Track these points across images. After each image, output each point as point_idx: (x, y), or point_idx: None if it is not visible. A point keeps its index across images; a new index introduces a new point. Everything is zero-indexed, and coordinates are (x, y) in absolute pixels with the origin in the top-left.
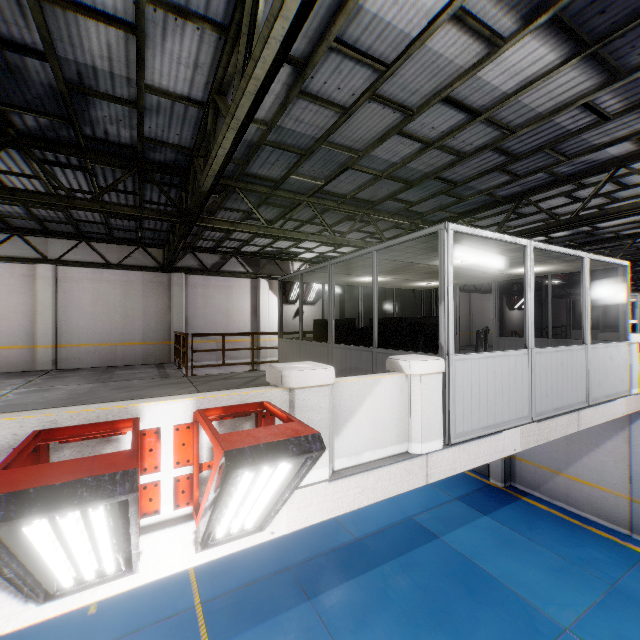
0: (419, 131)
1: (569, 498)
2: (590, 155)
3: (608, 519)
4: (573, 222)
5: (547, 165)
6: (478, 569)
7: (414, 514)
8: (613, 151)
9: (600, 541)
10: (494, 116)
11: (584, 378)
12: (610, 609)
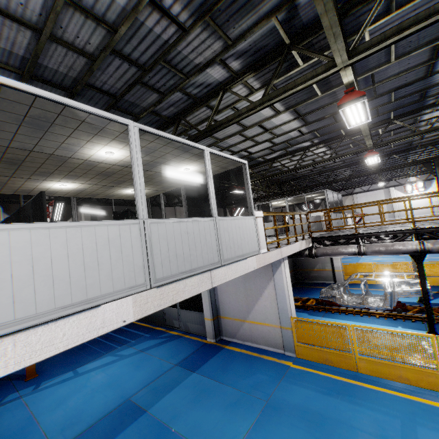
0: (10, 7)
1: (252, 337)
2: (202, 77)
3: (273, 345)
4: (207, 131)
5: (178, 84)
6: (170, 433)
7: (133, 394)
8: (216, 75)
9: (267, 365)
10: (81, 2)
11: (215, 244)
12: (262, 425)
